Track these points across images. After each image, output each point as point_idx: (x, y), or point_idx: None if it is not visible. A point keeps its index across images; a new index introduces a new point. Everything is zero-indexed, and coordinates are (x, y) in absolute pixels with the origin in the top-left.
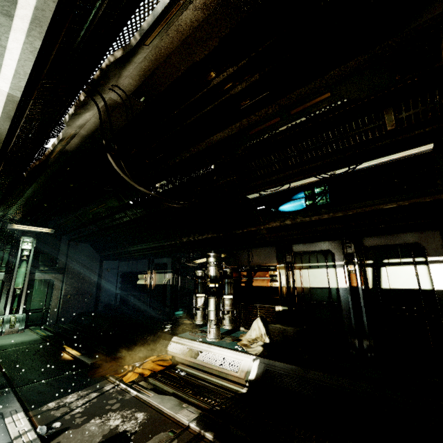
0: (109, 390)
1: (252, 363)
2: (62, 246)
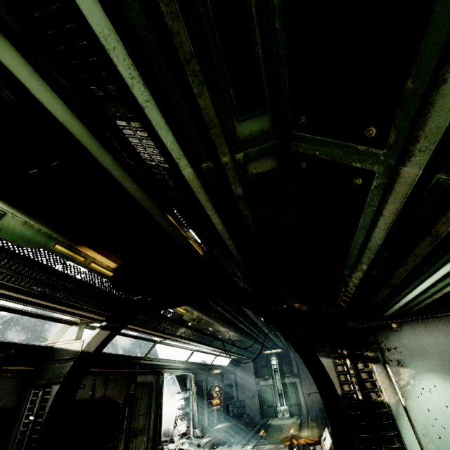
0: (280, 446)
1: (329, 445)
2: (291, 357)
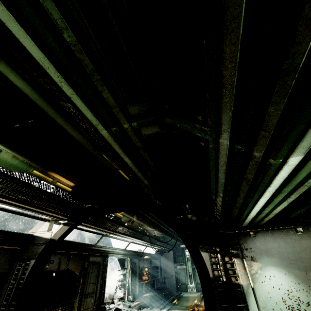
0: None
1: None
2: None
